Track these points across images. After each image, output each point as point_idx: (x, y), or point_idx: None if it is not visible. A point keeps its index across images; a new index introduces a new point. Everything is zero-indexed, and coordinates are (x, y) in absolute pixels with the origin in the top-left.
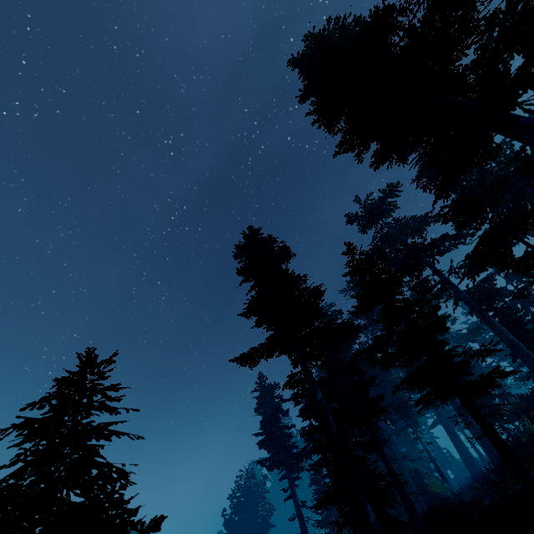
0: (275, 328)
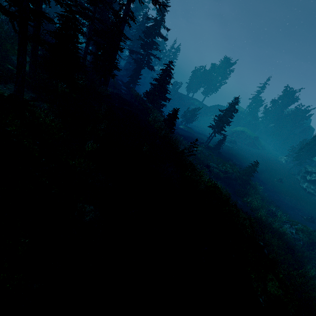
0: None
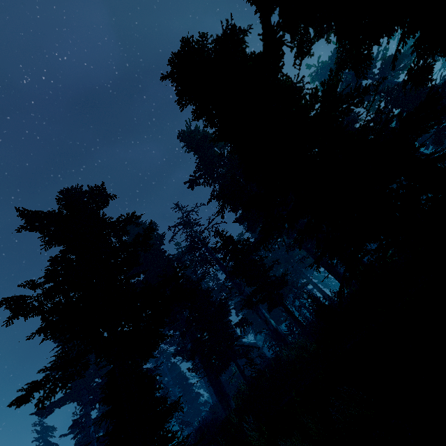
0: (73, 386)
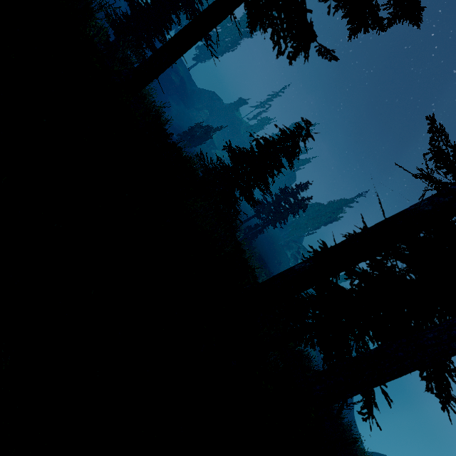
0: None
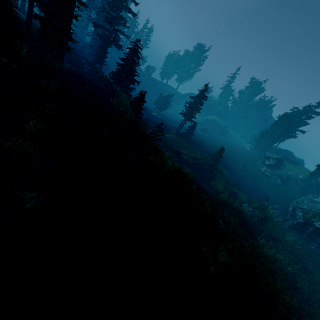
0: None
